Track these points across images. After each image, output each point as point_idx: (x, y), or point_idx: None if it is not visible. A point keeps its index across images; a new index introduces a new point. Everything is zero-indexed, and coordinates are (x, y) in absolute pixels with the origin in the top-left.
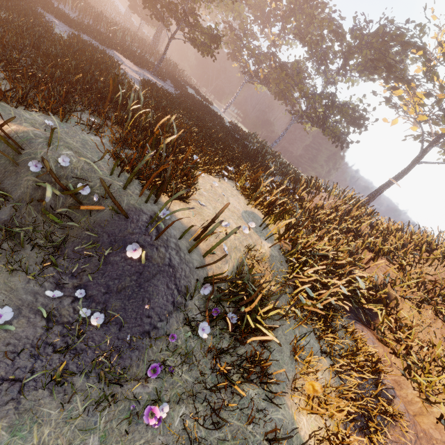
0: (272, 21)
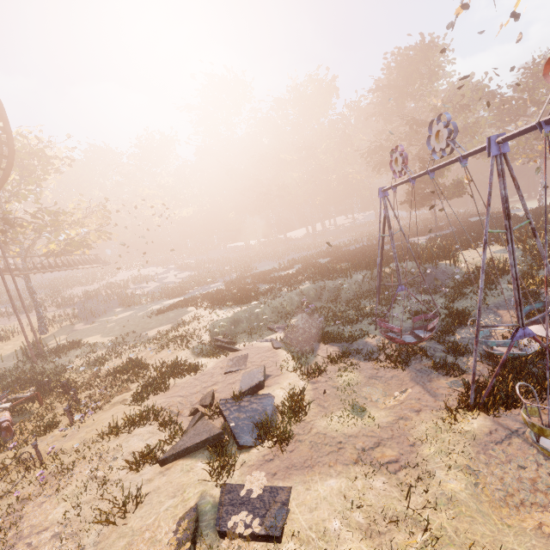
0: (519, 112)
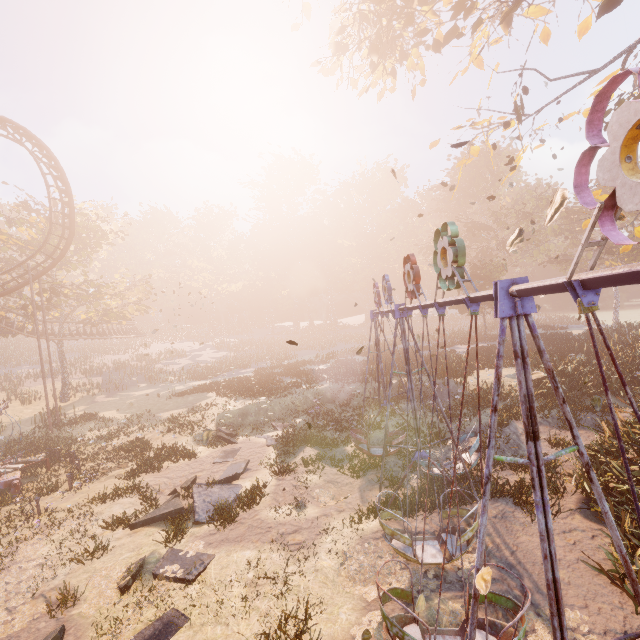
0: None
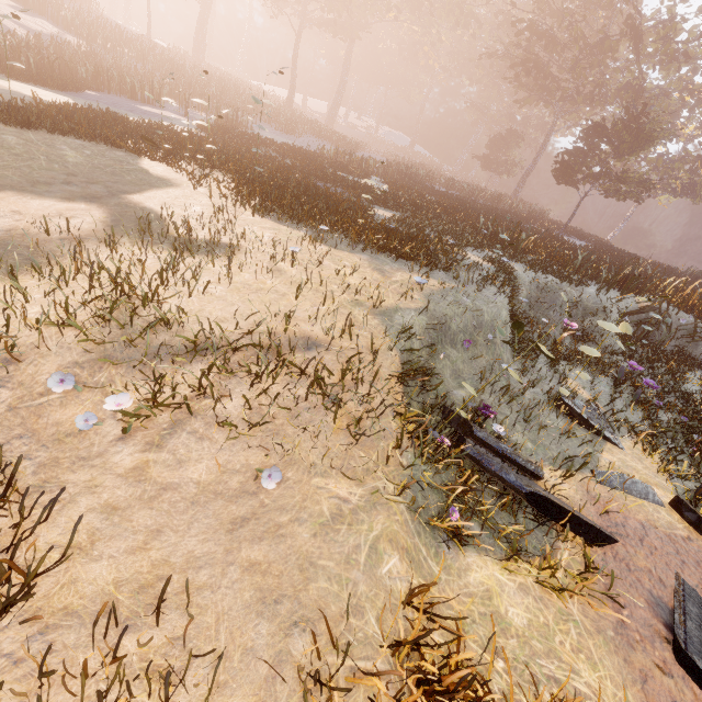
0: (687, 117)
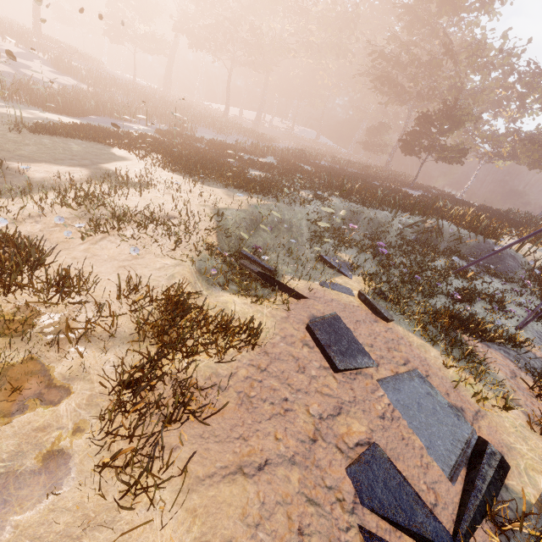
0: (506, 105)
